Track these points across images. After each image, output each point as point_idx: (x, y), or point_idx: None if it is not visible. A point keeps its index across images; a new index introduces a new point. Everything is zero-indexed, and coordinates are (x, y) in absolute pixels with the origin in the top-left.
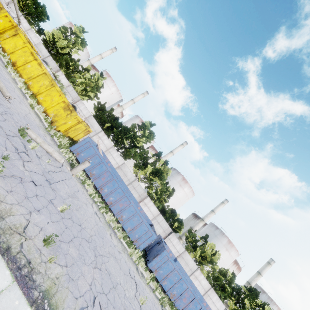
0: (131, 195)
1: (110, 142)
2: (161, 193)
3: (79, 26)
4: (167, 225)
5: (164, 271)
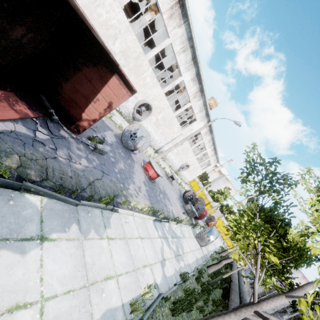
0: None
1: None
2: None
3: (228, 189)
4: None
5: None
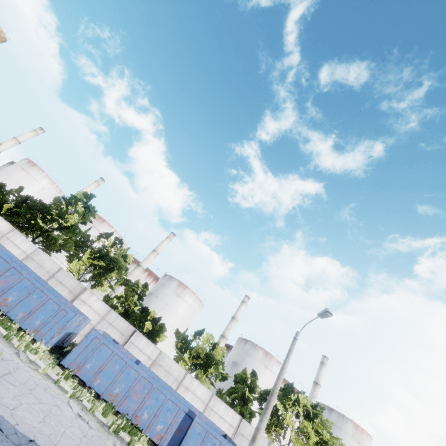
0: (45, 285)
1: (8, 223)
2: (127, 294)
3: None
4: (126, 324)
5: (94, 363)
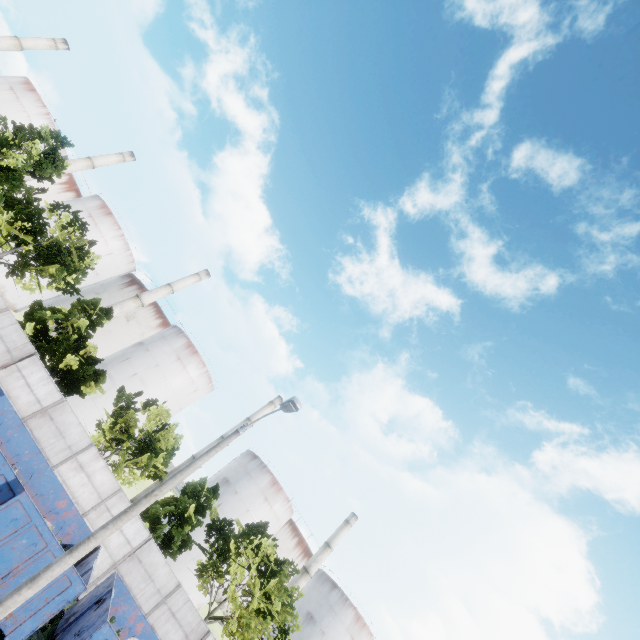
0: None
1: None
2: (71, 311)
3: None
4: (23, 339)
5: None
